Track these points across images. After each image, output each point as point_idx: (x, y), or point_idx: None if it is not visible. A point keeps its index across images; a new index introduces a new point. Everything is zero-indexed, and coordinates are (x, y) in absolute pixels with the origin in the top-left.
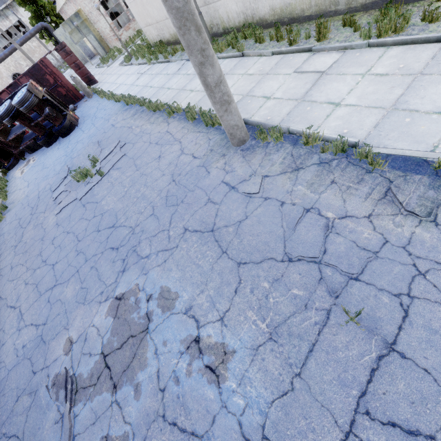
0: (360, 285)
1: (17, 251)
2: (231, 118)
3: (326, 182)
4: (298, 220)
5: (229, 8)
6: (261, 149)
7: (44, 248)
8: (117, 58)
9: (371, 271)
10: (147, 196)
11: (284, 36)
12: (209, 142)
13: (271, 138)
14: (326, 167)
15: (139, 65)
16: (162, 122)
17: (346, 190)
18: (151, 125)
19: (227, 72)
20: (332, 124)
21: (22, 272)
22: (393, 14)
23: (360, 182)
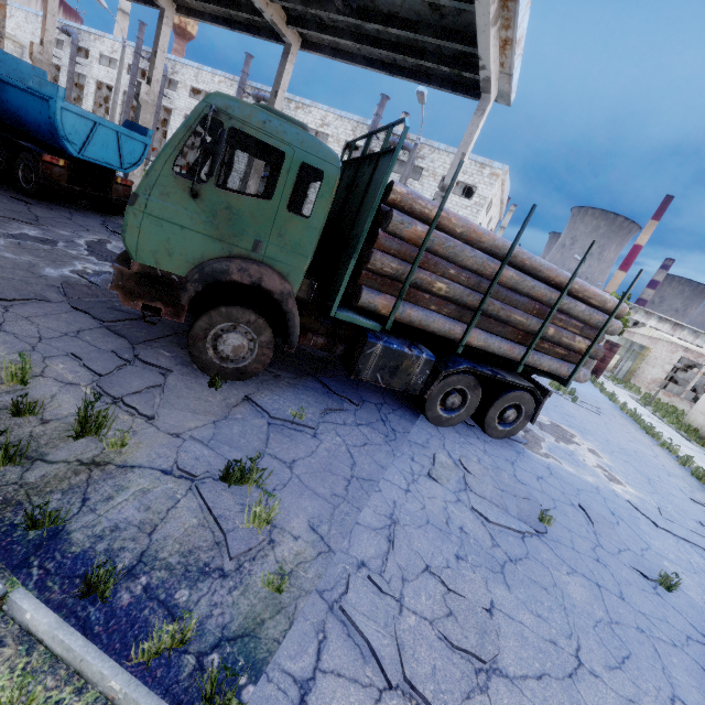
0: None
1: None
2: None
3: None
4: None
5: None
6: None
7: None
8: (629, 391)
9: None
10: (607, 435)
11: None
12: (684, 476)
13: None
14: None
15: (652, 414)
16: (648, 440)
17: None
18: (637, 432)
19: None
20: None
21: None
22: None
23: None
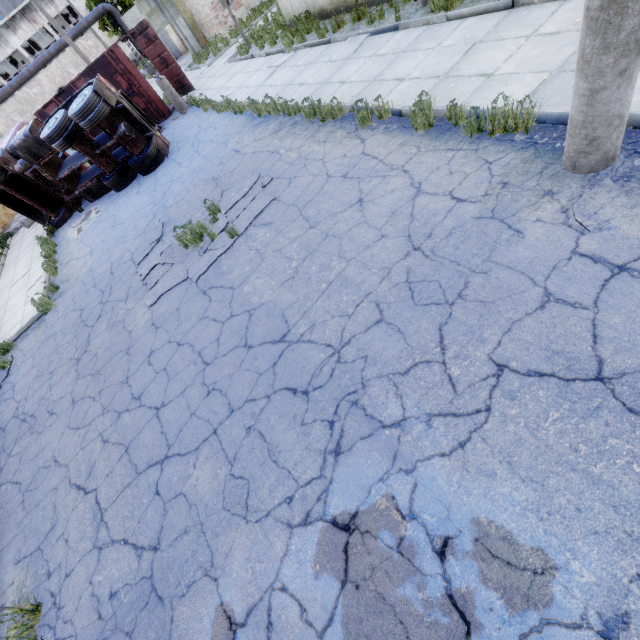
0: None
1: (81, 371)
2: (620, 96)
3: None
4: None
5: None
6: None
7: (133, 370)
8: (222, 53)
9: None
10: (355, 280)
11: None
12: (488, 167)
13: None
14: None
15: (267, 56)
16: (345, 138)
17: None
18: (322, 144)
19: (481, 38)
20: None
21: (94, 414)
22: None
23: None
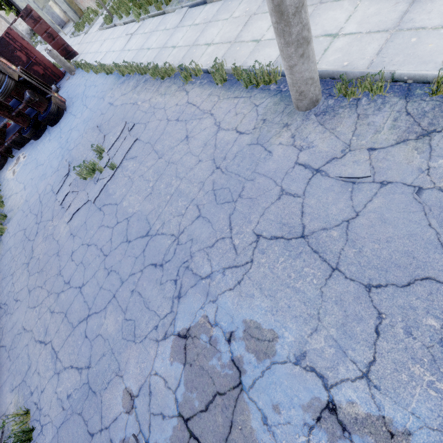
0: None
1: (31, 270)
2: (306, 68)
3: None
4: None
5: None
6: (348, 111)
7: (63, 266)
8: (94, 22)
9: None
10: (185, 192)
11: None
12: (256, 109)
13: (361, 92)
14: None
15: (125, 25)
16: (177, 91)
17: None
18: (163, 96)
19: (255, 11)
20: None
21: (43, 297)
22: None
23: None
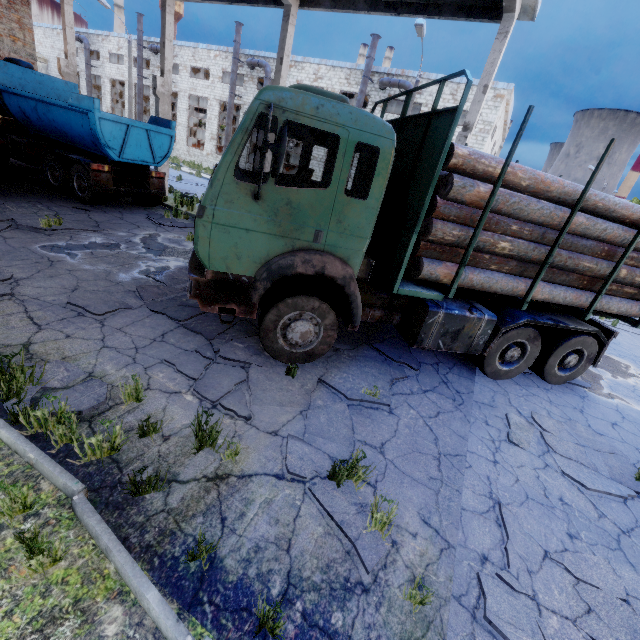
0: None
1: None
2: None
3: None
4: None
5: None
6: None
7: None
8: None
9: None
10: None
11: None
12: None
13: None
14: None
15: None
16: None
17: None
18: None
19: None
20: None
21: None
22: None
23: None
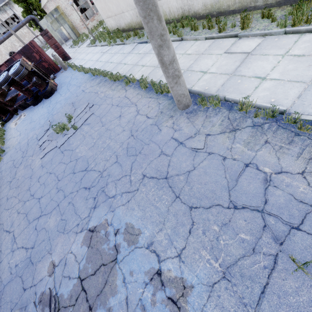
0: (302, 234)
1: (11, 186)
2: (179, 89)
3: (261, 142)
4: (239, 173)
5: (171, 4)
6: (202, 113)
7: (32, 184)
8: (85, 41)
9: (310, 222)
10: (112, 147)
11: (214, 25)
12: (159, 105)
13: (210, 104)
14: (260, 129)
15: (102, 46)
16: (121, 89)
17: (279, 149)
18: (113, 91)
19: None
20: (260, 94)
21: (15, 203)
22: (306, 8)
23: (291, 143)
